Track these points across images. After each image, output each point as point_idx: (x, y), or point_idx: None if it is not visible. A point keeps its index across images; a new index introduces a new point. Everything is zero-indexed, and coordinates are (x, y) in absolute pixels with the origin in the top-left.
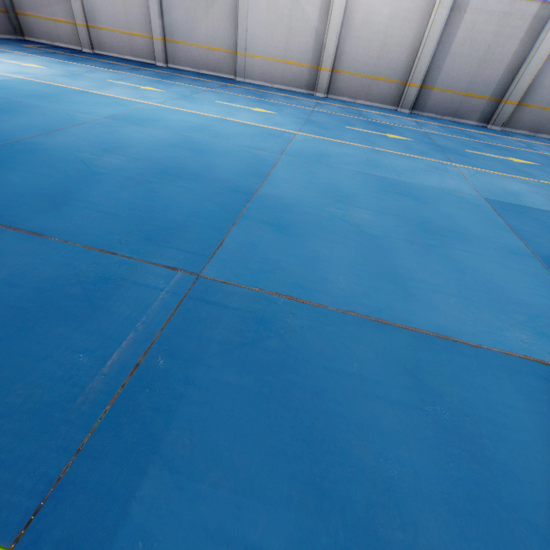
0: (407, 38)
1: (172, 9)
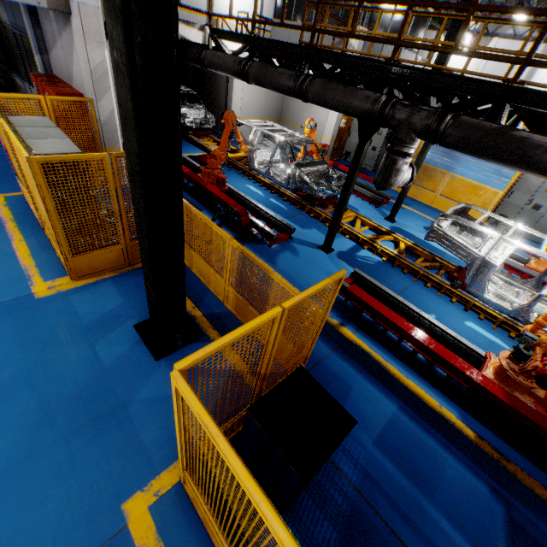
0: None
1: None
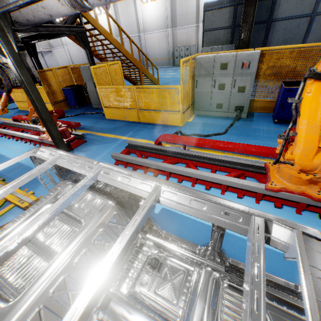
0: (81, 55)
1: (47, 62)
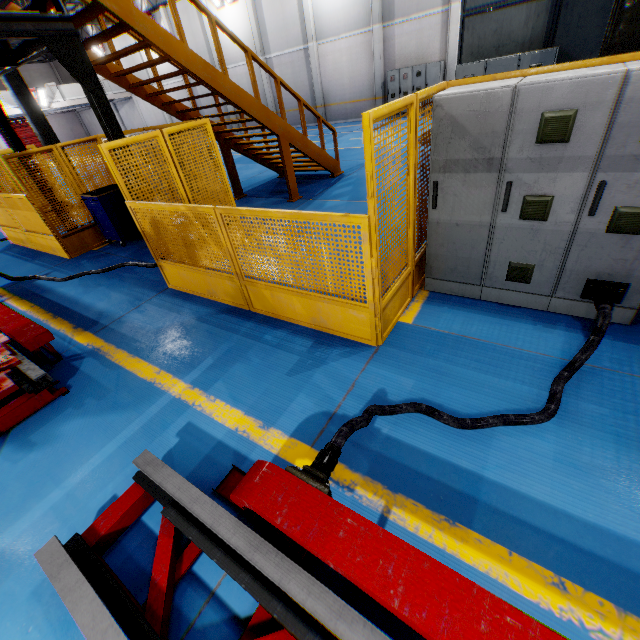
0: (187, 104)
1: (126, 121)
